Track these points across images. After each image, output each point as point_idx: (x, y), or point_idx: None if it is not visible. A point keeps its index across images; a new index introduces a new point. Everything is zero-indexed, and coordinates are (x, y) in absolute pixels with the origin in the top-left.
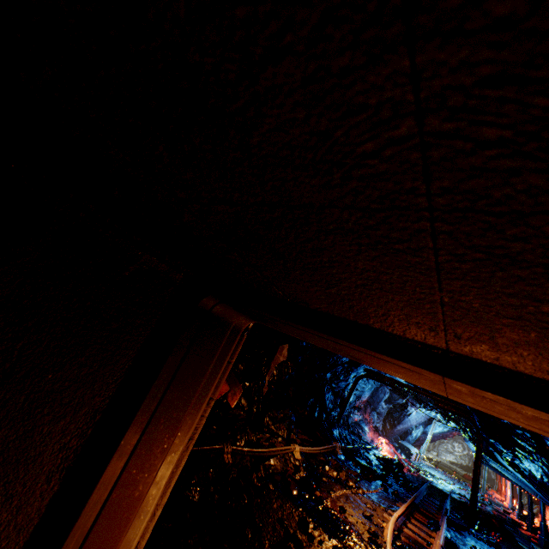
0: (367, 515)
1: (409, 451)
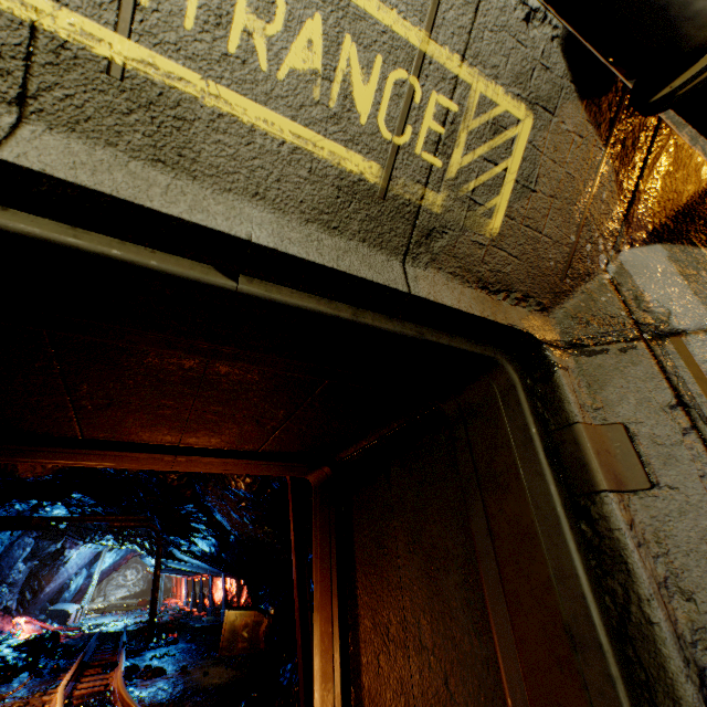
0: None
1: (67, 613)
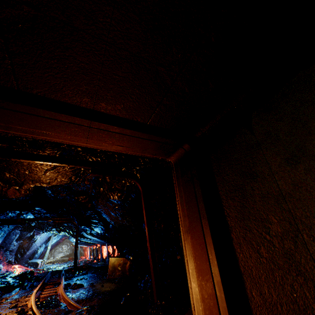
0: (14, 305)
1: (37, 263)
